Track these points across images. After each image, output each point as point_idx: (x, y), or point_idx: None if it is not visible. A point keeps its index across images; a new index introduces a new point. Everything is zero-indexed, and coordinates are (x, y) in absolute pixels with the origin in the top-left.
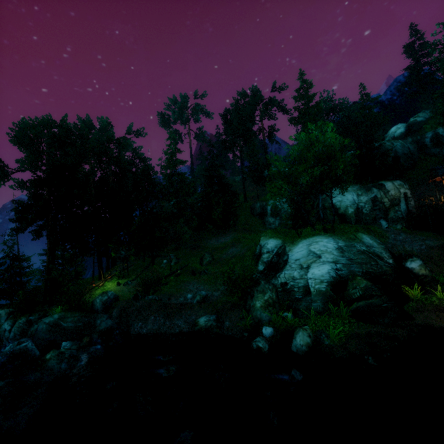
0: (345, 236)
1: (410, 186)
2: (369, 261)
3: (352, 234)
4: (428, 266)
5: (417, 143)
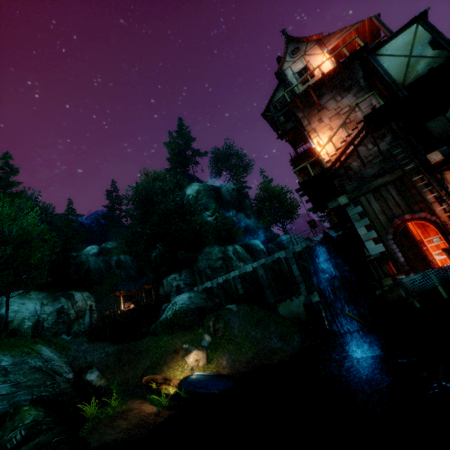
0: (16, 349)
1: (96, 299)
2: (45, 380)
3: (28, 346)
4: (105, 376)
5: (106, 263)
